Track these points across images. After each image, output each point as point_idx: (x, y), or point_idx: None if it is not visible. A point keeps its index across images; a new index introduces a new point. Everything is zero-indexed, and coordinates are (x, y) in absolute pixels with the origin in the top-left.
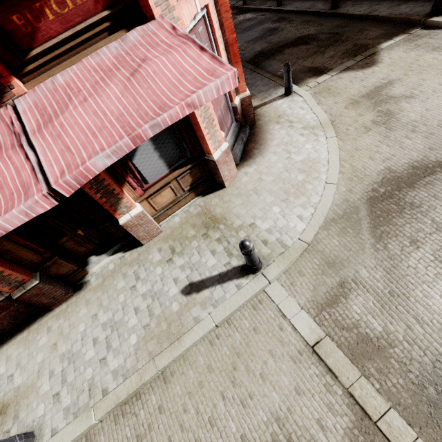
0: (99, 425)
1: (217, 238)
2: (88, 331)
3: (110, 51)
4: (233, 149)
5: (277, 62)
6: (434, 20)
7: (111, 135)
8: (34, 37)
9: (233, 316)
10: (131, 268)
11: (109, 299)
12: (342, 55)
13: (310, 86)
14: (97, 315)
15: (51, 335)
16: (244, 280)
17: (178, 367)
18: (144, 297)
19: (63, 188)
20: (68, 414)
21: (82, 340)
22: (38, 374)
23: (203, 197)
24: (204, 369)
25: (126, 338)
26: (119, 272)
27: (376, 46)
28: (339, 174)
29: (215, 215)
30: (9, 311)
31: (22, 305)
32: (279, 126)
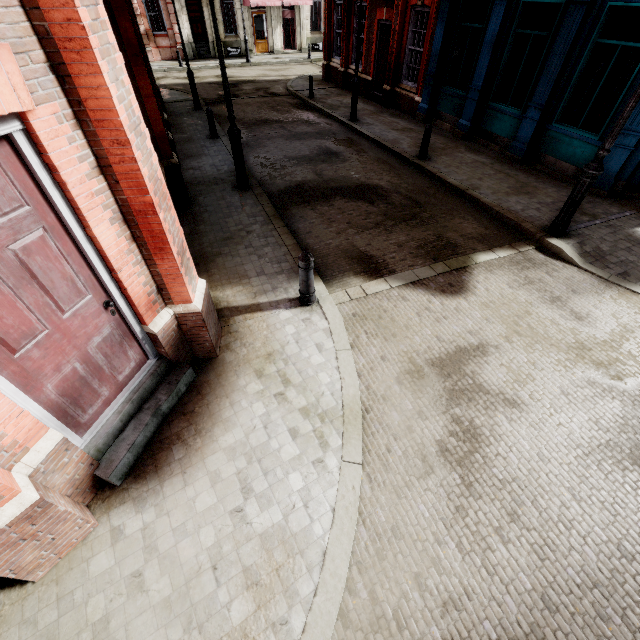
0: None
1: None
2: None
3: None
4: (115, 441)
5: (316, 217)
6: (554, 243)
7: None
8: None
9: None
10: None
11: None
12: (416, 249)
13: (350, 295)
14: None
15: None
16: None
17: None
18: None
19: None
20: None
21: None
22: None
23: None
24: None
25: None
26: None
27: (470, 255)
28: (337, 623)
29: None
30: None
31: None
32: (259, 384)
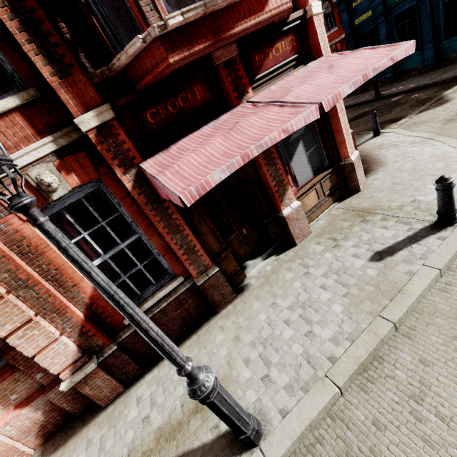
0: (341, 400)
1: (380, 219)
2: (272, 317)
3: (300, 72)
4: None
5: None
6: None
7: (336, 88)
8: (260, 68)
9: (454, 264)
10: (293, 262)
11: (282, 288)
12: (410, 108)
13: (394, 127)
14: (276, 303)
15: (227, 331)
16: (443, 232)
17: (416, 321)
18: (325, 276)
19: (325, 105)
20: (293, 391)
21: (270, 325)
22: (229, 365)
23: (339, 203)
24: (456, 313)
25: (326, 309)
26: (281, 268)
27: (440, 95)
28: None
29: (364, 208)
30: (183, 308)
31: (193, 304)
32: (384, 149)
